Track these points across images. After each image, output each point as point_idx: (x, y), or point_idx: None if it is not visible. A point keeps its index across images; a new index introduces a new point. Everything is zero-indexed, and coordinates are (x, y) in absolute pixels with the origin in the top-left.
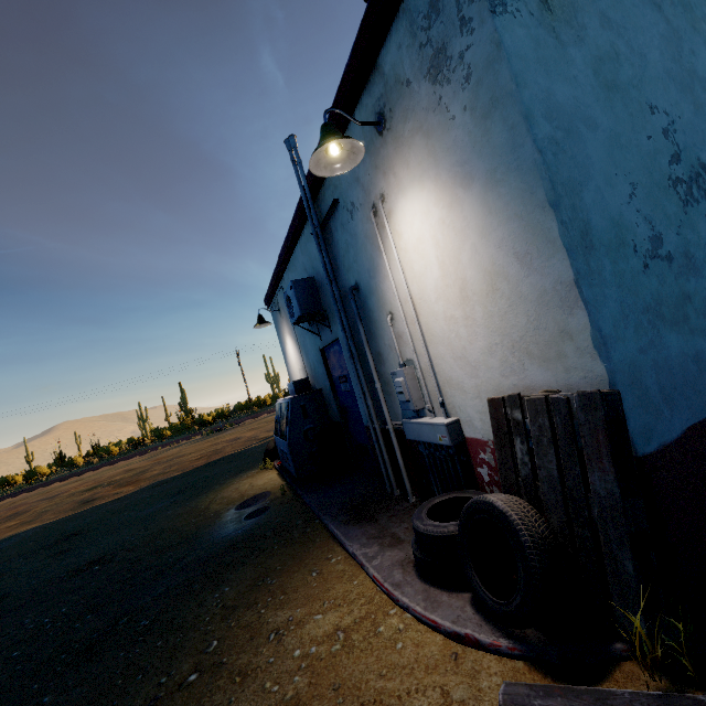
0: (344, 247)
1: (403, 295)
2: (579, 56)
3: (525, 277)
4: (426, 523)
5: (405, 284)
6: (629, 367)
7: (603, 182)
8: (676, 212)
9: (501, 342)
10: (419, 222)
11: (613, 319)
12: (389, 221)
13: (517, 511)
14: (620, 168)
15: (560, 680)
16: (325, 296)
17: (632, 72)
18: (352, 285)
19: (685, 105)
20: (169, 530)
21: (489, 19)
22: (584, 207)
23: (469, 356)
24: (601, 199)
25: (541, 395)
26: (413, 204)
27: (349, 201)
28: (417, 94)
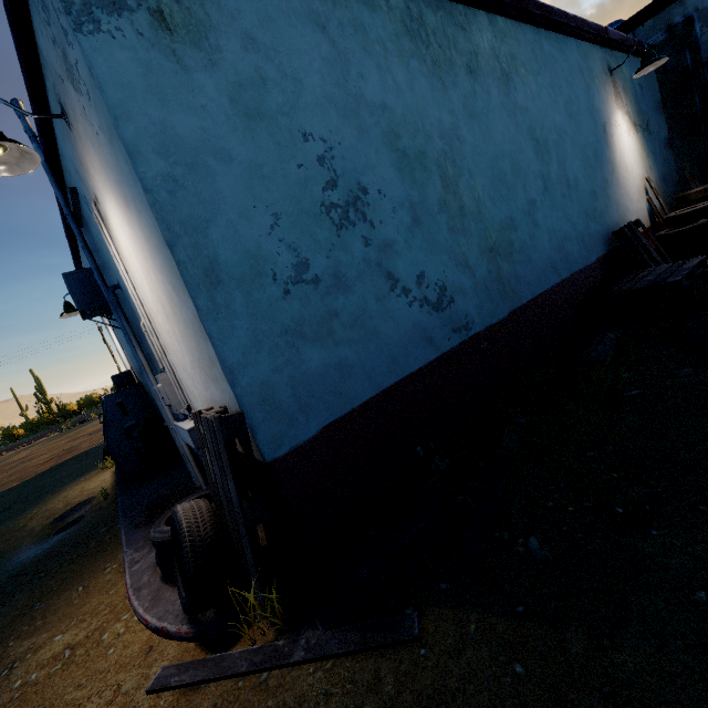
0: (98, 242)
1: (142, 302)
2: (211, 83)
3: (182, 306)
4: (157, 530)
5: (134, 293)
6: (260, 388)
7: (238, 216)
8: (328, 236)
9: (194, 360)
10: (122, 233)
11: (244, 347)
12: (109, 225)
13: (190, 519)
14: (261, 199)
15: (211, 650)
16: None
17: (283, 98)
18: (117, 283)
19: (348, 130)
20: None
21: (75, 38)
22: (210, 244)
23: (187, 369)
24: (234, 233)
25: (207, 414)
26: (113, 213)
27: (82, 192)
28: (71, 95)
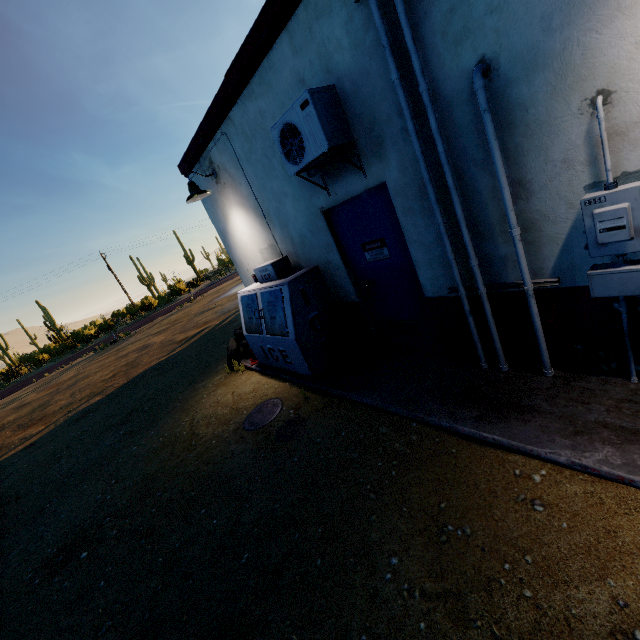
0: None
1: None
2: None
3: None
4: None
5: None
6: None
7: None
8: None
9: None
10: None
11: None
12: None
13: None
14: None
15: None
16: (360, 116)
17: None
18: (464, 68)
19: None
20: (160, 474)
21: None
22: None
23: None
24: None
25: None
26: None
27: None
28: None
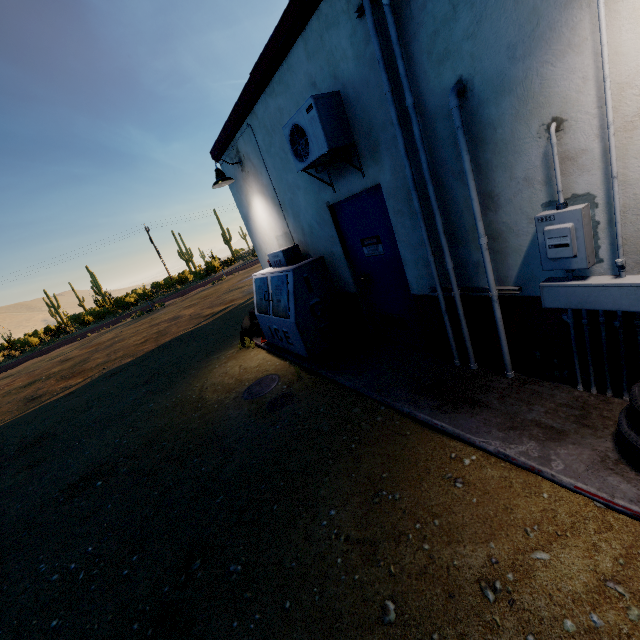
0: (442, 13)
1: (620, 75)
2: None
3: None
4: None
5: None
6: None
7: None
8: None
9: None
10: None
11: None
12: None
13: None
14: None
15: None
16: (360, 121)
17: None
18: (445, 86)
19: None
20: (168, 428)
21: None
22: None
23: None
24: None
25: None
26: None
27: None
28: None
